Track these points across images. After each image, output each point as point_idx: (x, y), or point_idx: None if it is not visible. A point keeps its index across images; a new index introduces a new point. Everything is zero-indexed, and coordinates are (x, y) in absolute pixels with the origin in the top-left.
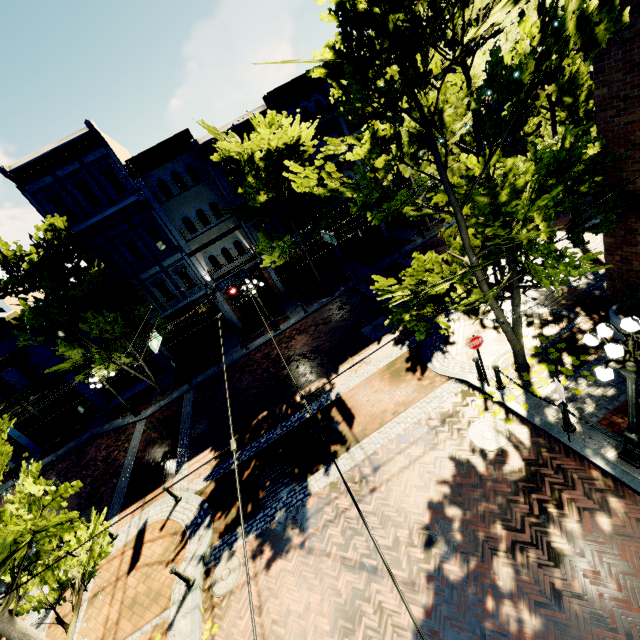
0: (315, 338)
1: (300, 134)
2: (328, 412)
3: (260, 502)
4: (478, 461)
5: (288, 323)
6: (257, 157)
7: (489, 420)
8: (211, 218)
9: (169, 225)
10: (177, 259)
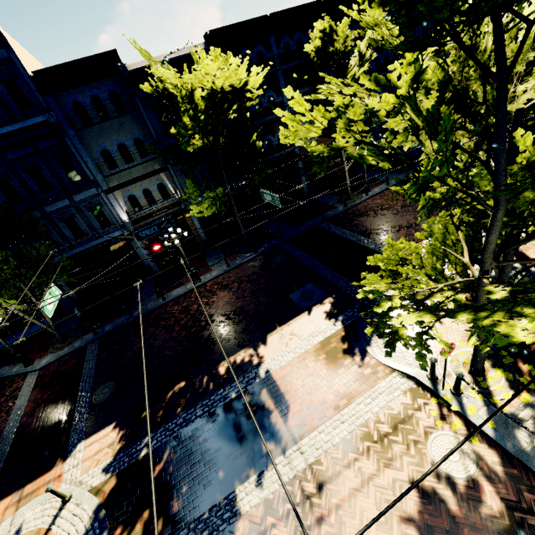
0: (239, 297)
1: (248, 79)
2: (257, 394)
3: (174, 518)
4: (447, 493)
5: (209, 275)
6: (197, 95)
7: (449, 434)
8: (135, 155)
9: (84, 156)
10: (91, 194)
